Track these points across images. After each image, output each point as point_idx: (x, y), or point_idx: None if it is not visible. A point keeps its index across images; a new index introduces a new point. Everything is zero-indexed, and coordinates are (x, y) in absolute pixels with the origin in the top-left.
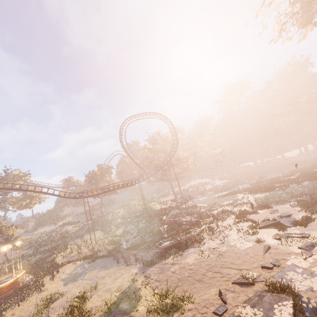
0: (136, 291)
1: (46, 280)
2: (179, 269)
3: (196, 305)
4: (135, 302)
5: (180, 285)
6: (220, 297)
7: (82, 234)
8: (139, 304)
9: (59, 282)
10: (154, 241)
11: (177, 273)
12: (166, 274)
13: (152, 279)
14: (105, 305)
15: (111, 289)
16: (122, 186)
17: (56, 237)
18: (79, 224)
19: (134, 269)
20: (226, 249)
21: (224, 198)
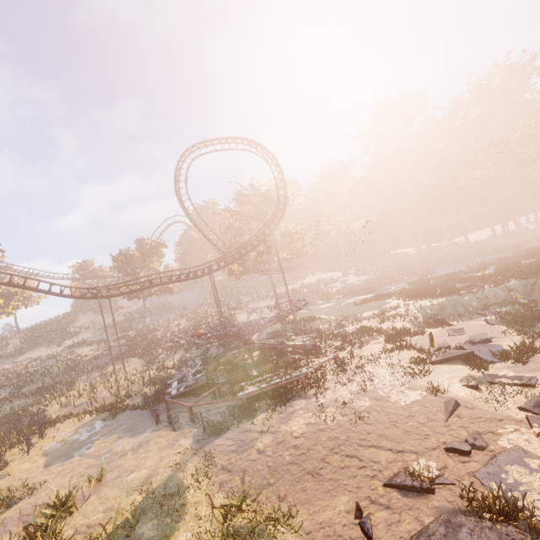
0: (179, 493)
1: (17, 451)
2: (272, 446)
3: (304, 537)
4: (171, 523)
5: (272, 483)
6: (359, 522)
7: (106, 363)
8: (179, 528)
9: (38, 459)
10: (231, 383)
11: (267, 455)
12: (245, 455)
13: (216, 466)
14: (108, 524)
15: (130, 482)
16: (176, 279)
17: (55, 369)
18: (101, 345)
19: (186, 439)
20: (370, 405)
21: (363, 306)
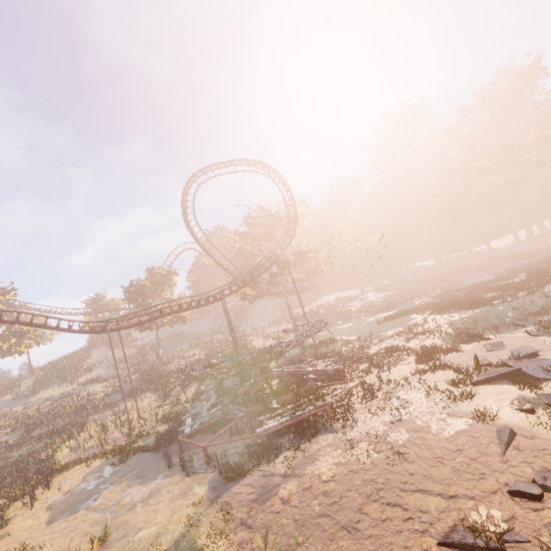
0: None
1: (21, 505)
2: (298, 493)
3: None
4: None
5: (301, 542)
6: None
7: (118, 400)
8: None
9: (41, 514)
10: (249, 418)
11: (293, 505)
12: (267, 506)
13: (235, 520)
14: None
15: (137, 543)
16: (187, 307)
17: (67, 409)
18: (114, 381)
19: (201, 486)
20: (408, 437)
21: (386, 323)
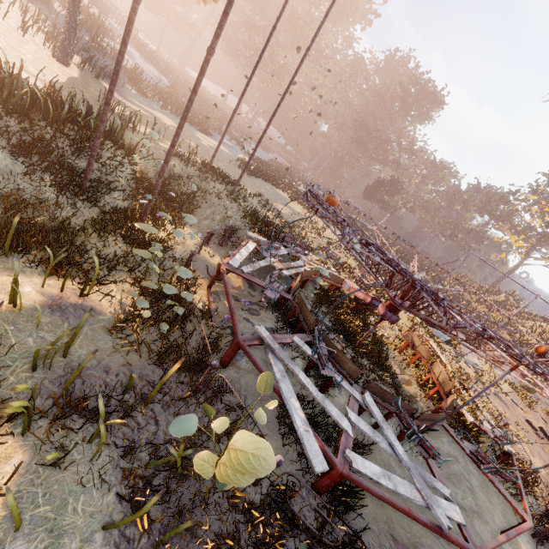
0: None
1: None
2: None
3: None
4: None
5: None
6: None
7: None
8: None
9: None
10: None
11: None
12: None
13: None
14: None
15: None
16: None
17: None
18: None
19: None
20: (503, 411)
21: (258, 183)
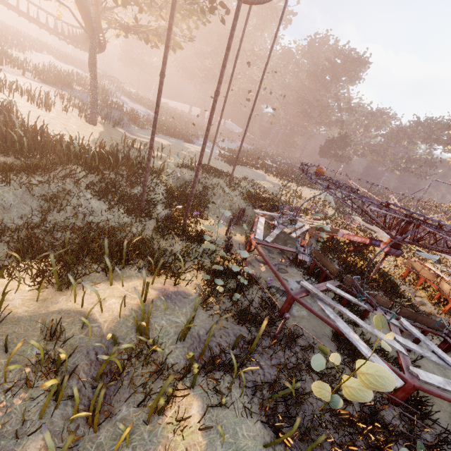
0: None
1: None
2: None
3: None
4: None
5: None
6: None
7: None
8: None
9: None
10: None
11: None
12: None
13: None
14: None
15: None
16: None
17: None
18: None
19: None
20: None
21: (240, 168)
